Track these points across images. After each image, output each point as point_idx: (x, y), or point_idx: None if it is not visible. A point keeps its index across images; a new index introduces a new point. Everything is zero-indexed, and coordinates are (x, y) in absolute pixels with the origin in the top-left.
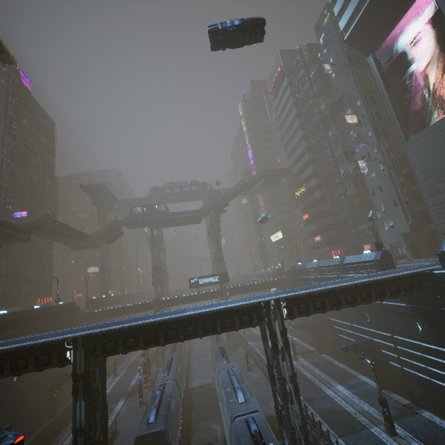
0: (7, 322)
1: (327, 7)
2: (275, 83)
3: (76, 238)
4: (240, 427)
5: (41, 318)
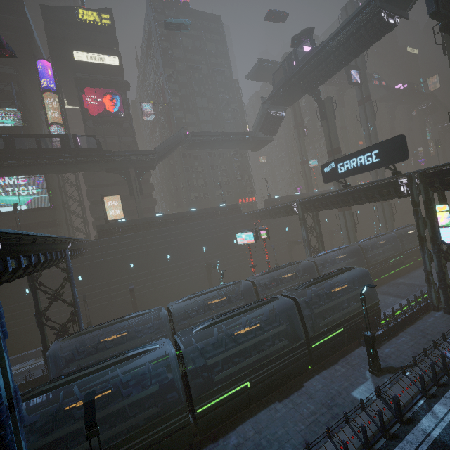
0: (154, 222)
1: None
2: None
3: (230, 141)
4: None
5: (188, 219)
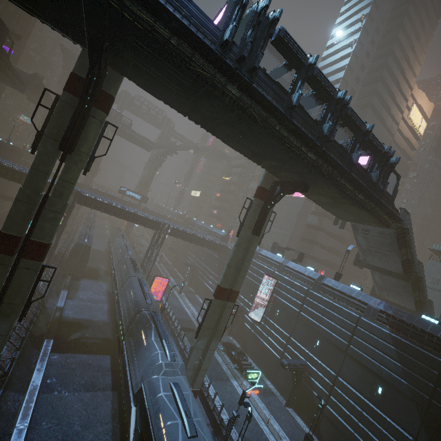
0: None
1: None
2: None
3: (43, 98)
4: (126, 260)
5: (4, 151)
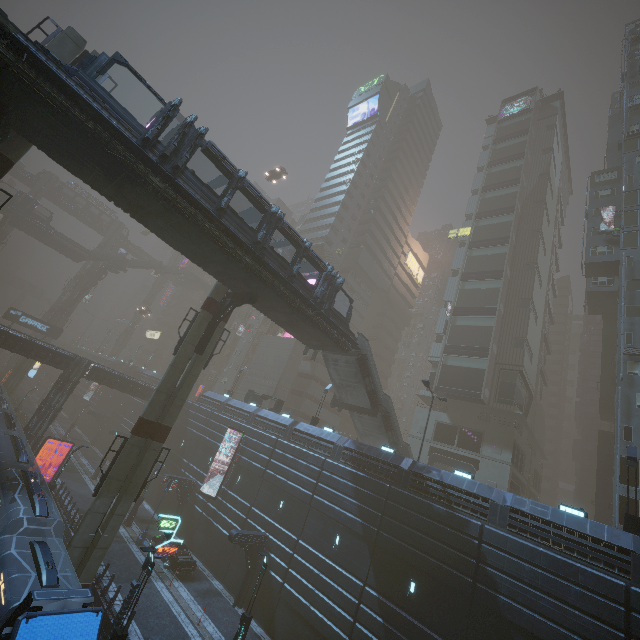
0: None
1: None
2: None
3: None
4: None
5: None
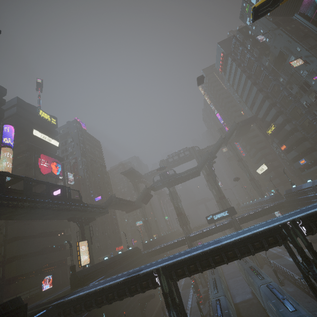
0: (110, 264)
1: (244, 1)
2: (222, 64)
3: (127, 205)
4: None
5: (124, 260)
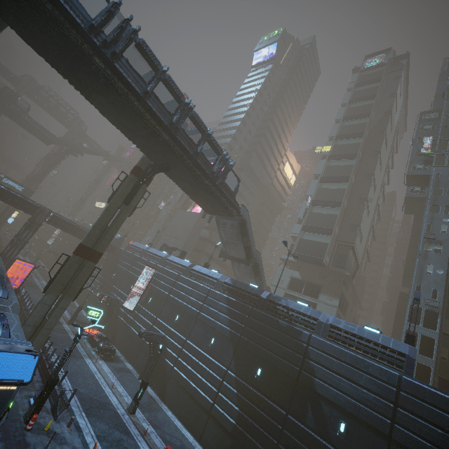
0: None
1: None
2: None
3: None
4: None
5: None
